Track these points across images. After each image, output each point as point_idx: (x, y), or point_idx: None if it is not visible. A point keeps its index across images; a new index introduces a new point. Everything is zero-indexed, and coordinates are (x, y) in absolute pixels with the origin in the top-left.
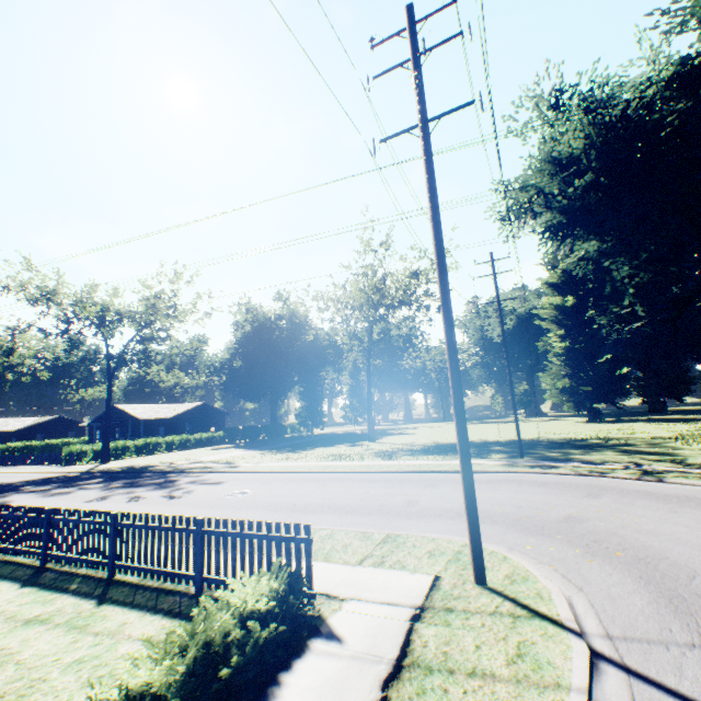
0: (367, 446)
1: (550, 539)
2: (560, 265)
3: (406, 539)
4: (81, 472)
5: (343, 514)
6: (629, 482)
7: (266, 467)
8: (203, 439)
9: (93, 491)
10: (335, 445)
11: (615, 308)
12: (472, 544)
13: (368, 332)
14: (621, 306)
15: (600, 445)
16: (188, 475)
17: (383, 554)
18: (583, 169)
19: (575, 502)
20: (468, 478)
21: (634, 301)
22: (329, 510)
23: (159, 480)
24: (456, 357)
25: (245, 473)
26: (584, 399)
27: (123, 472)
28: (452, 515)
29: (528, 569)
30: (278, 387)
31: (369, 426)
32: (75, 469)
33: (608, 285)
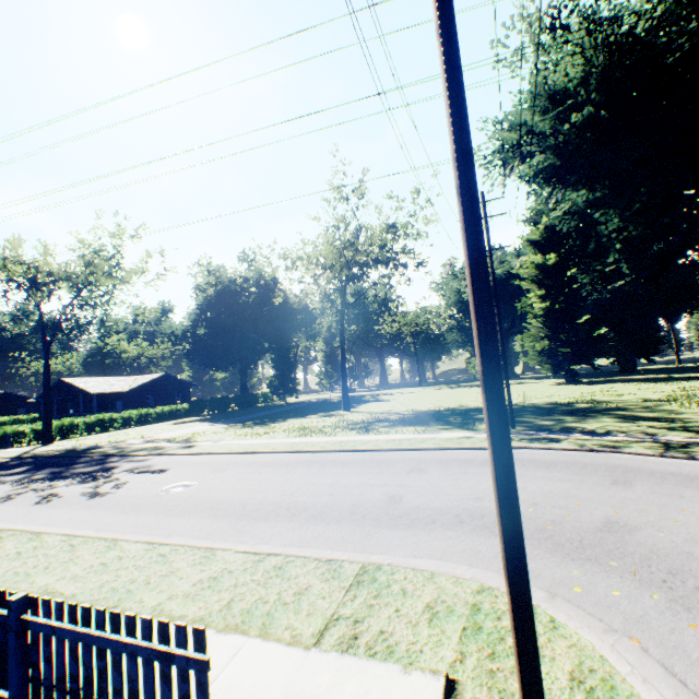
0: (341, 416)
1: (603, 570)
2: (543, 221)
3: (391, 577)
4: (11, 458)
5: (304, 521)
6: (653, 460)
7: (225, 446)
8: (165, 413)
9: (4, 486)
10: (308, 415)
11: (598, 266)
12: (518, 636)
13: (341, 293)
14: (605, 263)
15: (592, 410)
16: (132, 460)
17: (357, 616)
18: (580, 102)
19: (604, 494)
20: (510, 514)
21: (620, 258)
22: (286, 515)
23: (93, 467)
24: (487, 290)
25: (199, 456)
26: (561, 361)
27: (58, 457)
28: (450, 521)
29: (603, 655)
30: (247, 355)
31: (344, 395)
32: (5, 454)
33: (592, 241)
